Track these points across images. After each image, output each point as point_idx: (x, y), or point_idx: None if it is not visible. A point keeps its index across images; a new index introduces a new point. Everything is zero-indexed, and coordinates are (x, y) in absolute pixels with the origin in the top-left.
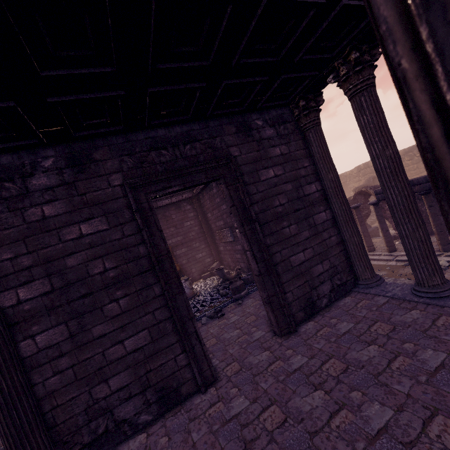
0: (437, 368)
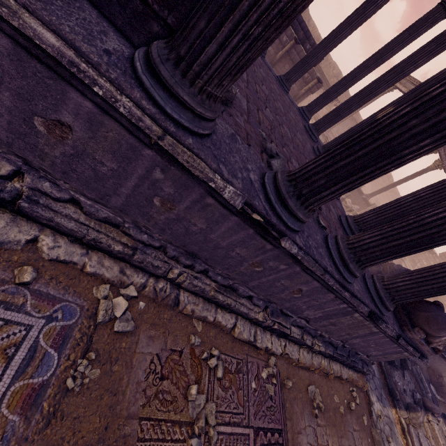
0: (279, 95)
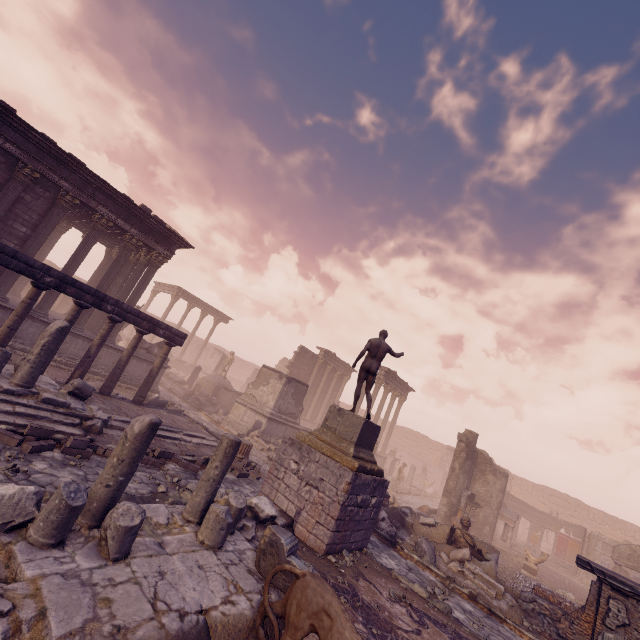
0: None
